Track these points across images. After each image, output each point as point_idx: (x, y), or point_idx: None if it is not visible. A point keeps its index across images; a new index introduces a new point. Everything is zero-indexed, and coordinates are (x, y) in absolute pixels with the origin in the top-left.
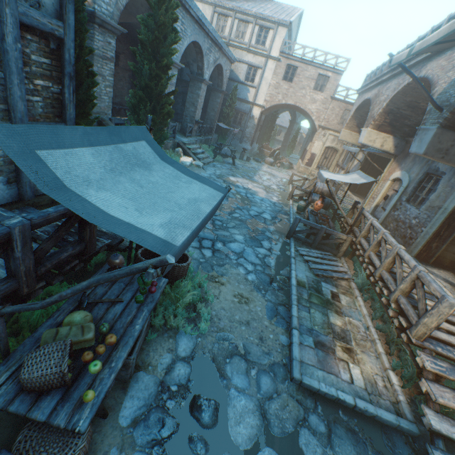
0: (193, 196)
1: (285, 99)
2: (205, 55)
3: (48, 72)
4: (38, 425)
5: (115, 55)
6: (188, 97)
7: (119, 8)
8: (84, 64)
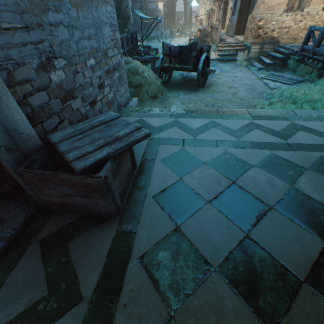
0: None
1: None
2: None
3: None
4: None
5: None
6: None
7: None
8: None
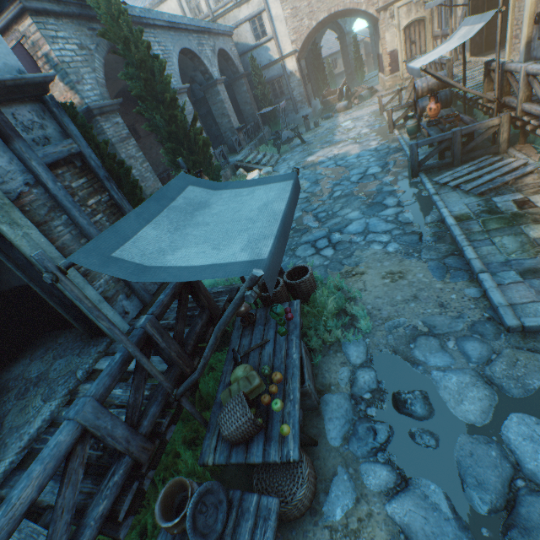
0: (261, 204)
1: (313, 18)
2: (200, 54)
3: (91, 189)
4: (263, 468)
5: (132, 130)
6: (214, 113)
7: (102, 84)
8: (109, 159)
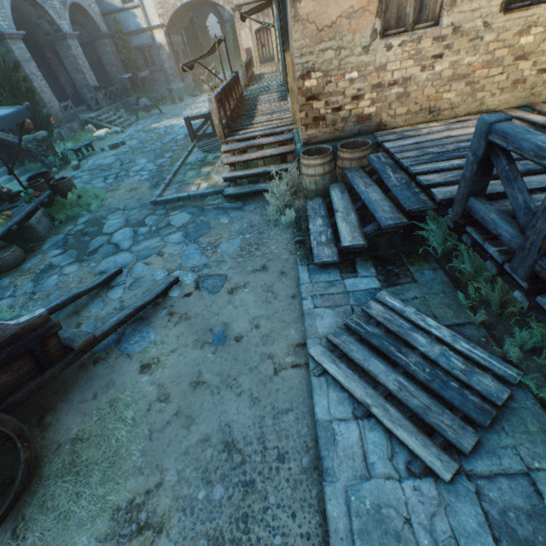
0: None
1: None
2: (44, 4)
3: None
4: None
5: None
6: (67, 66)
7: None
8: None
